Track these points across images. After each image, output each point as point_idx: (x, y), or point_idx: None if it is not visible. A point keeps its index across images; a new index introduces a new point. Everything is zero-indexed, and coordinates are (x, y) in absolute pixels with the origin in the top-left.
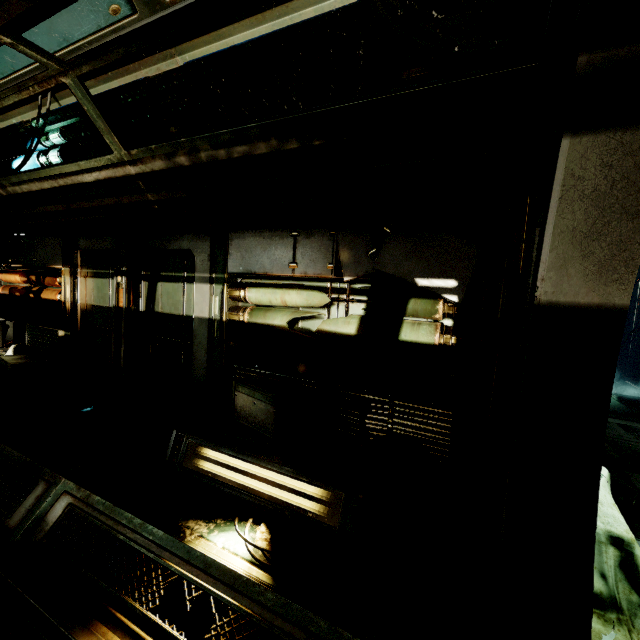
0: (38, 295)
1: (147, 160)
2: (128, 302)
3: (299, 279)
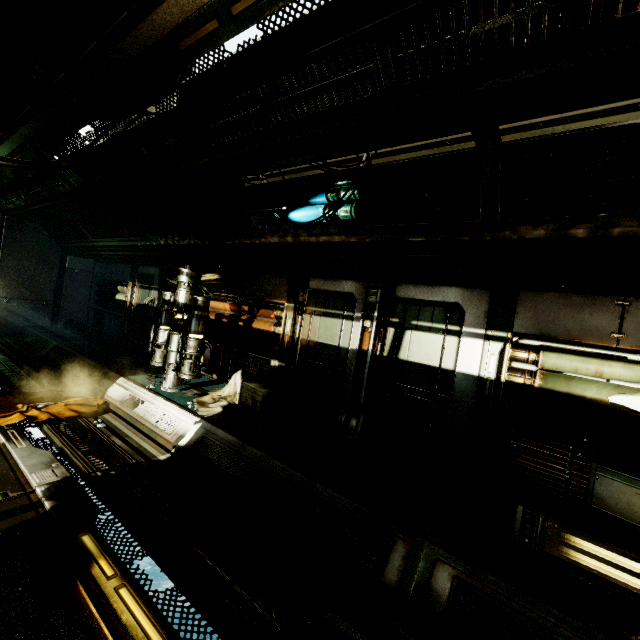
0: (249, 324)
1: (522, 229)
2: (373, 346)
3: (609, 349)
